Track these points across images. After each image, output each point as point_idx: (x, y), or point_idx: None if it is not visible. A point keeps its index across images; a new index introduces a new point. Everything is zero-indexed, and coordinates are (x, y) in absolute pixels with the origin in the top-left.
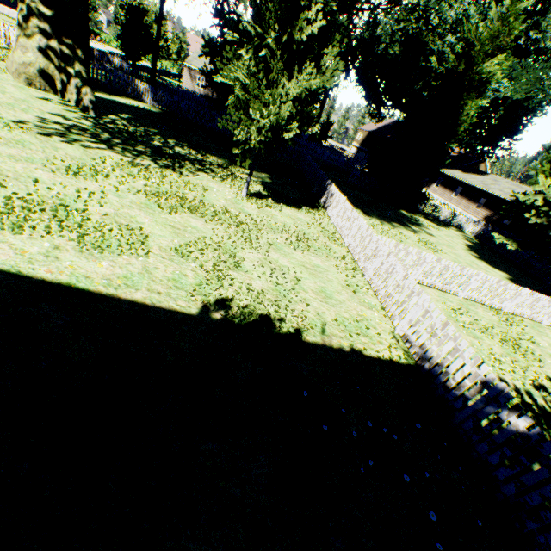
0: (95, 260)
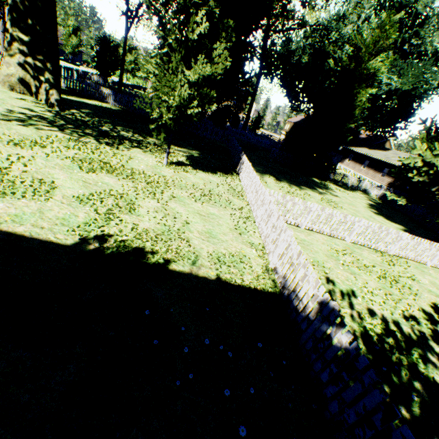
0: None
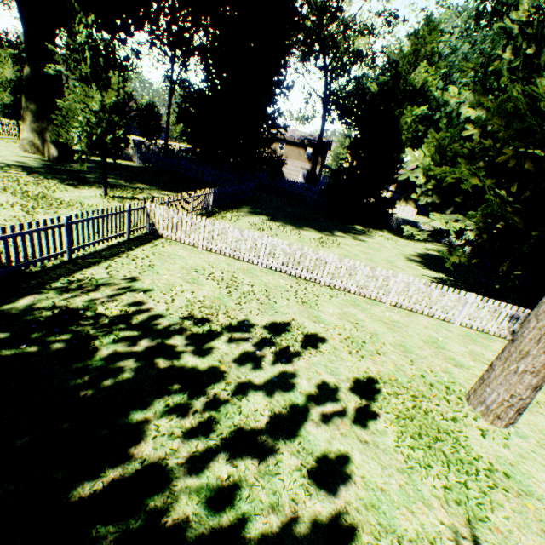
0: None
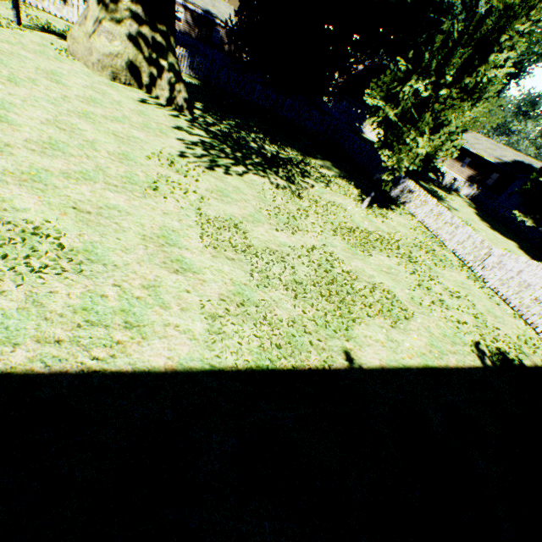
0: (406, 333)
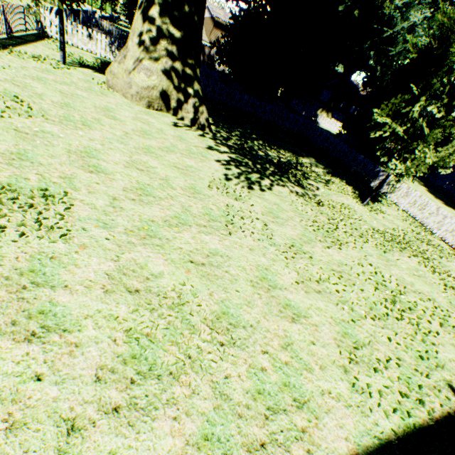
0: None
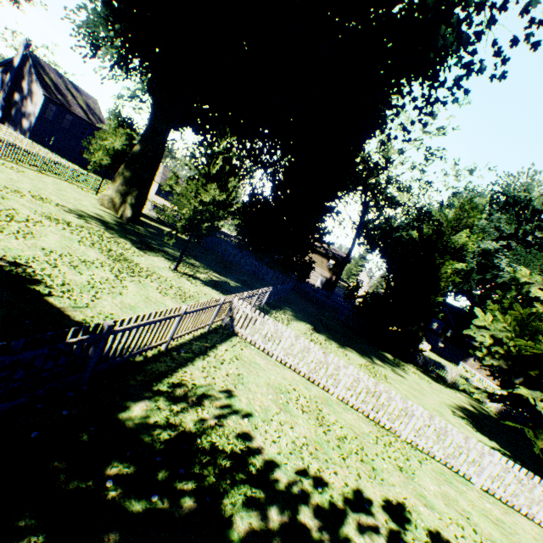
0: None
